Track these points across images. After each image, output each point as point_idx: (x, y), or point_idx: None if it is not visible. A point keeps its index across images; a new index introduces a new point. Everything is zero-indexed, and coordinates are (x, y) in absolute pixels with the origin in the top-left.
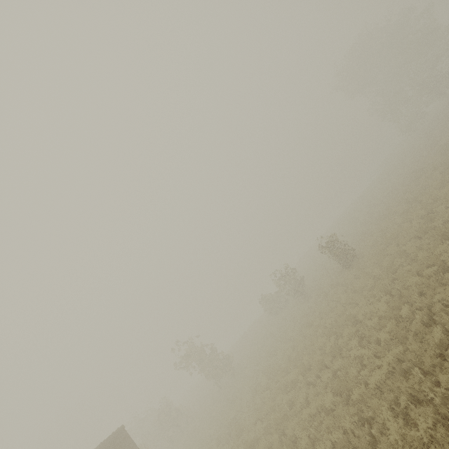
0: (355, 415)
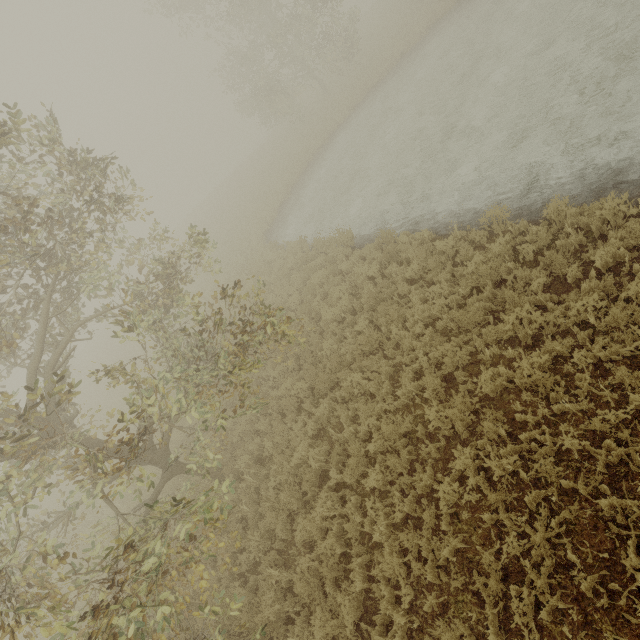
0: None
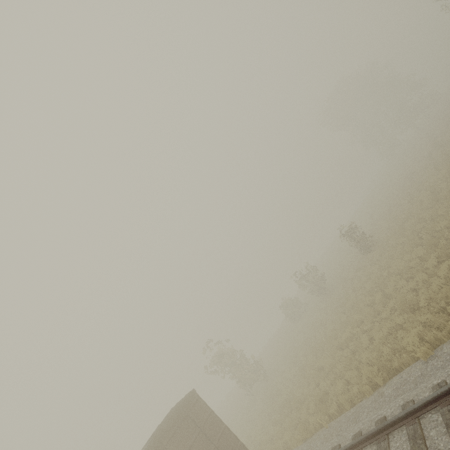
0: (427, 314)
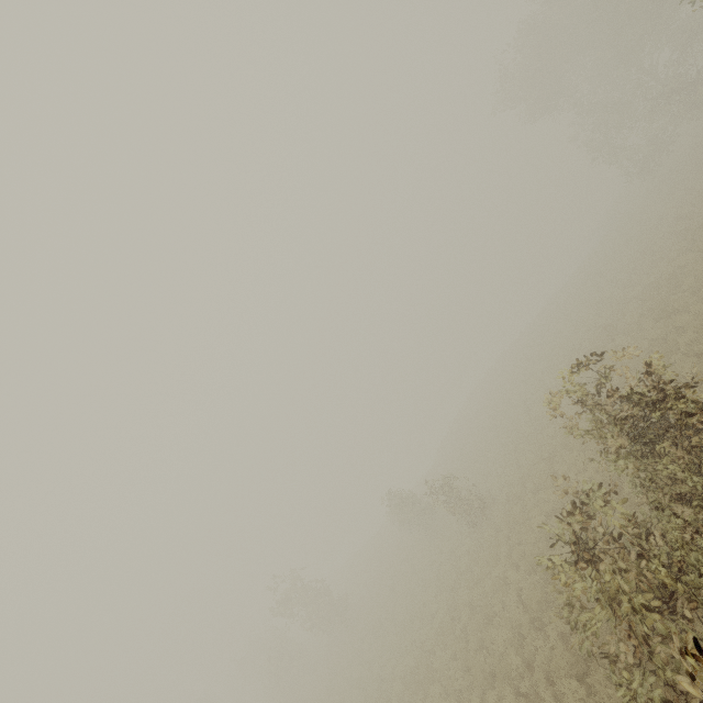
0: None
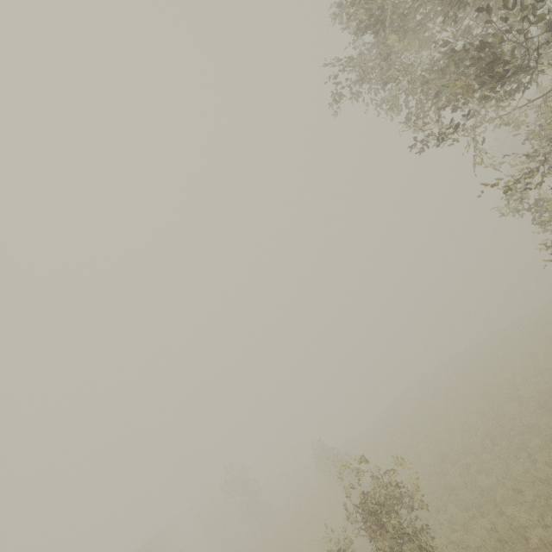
0: None
